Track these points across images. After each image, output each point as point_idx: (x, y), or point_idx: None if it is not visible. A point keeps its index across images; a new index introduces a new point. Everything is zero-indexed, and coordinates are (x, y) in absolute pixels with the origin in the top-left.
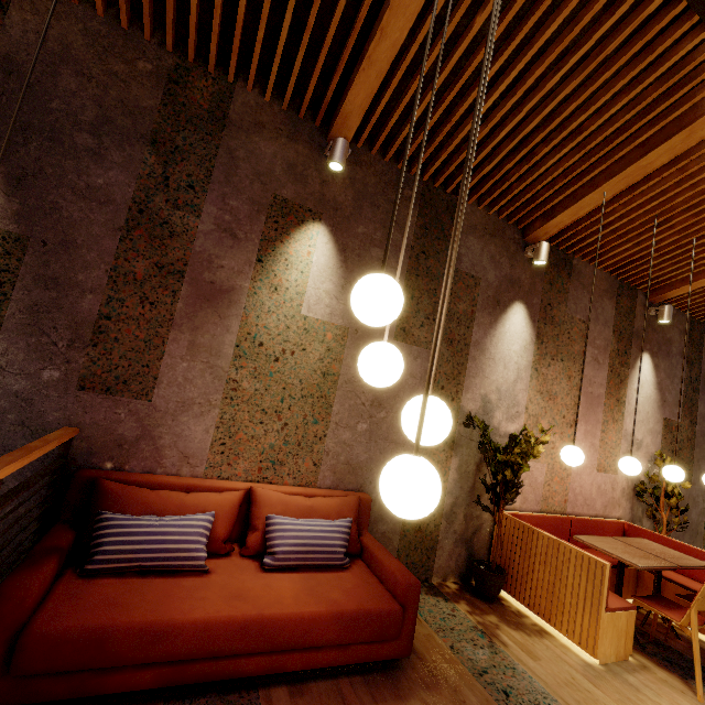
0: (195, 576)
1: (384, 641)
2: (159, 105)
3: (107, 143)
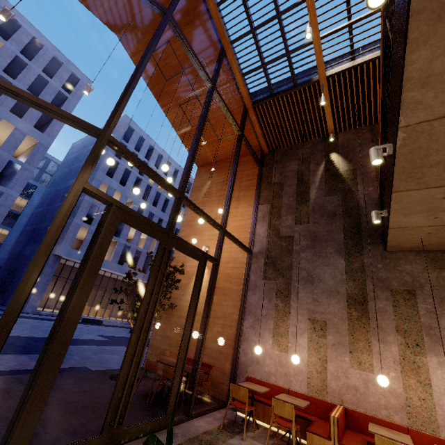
0: None
1: None
2: (370, 135)
3: (363, 147)
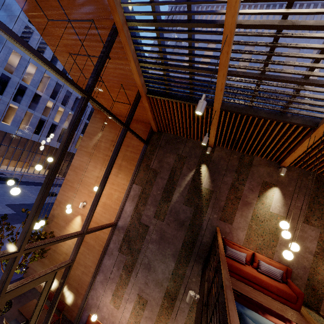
0: (243, 265)
1: (291, 302)
2: (237, 163)
3: (227, 172)
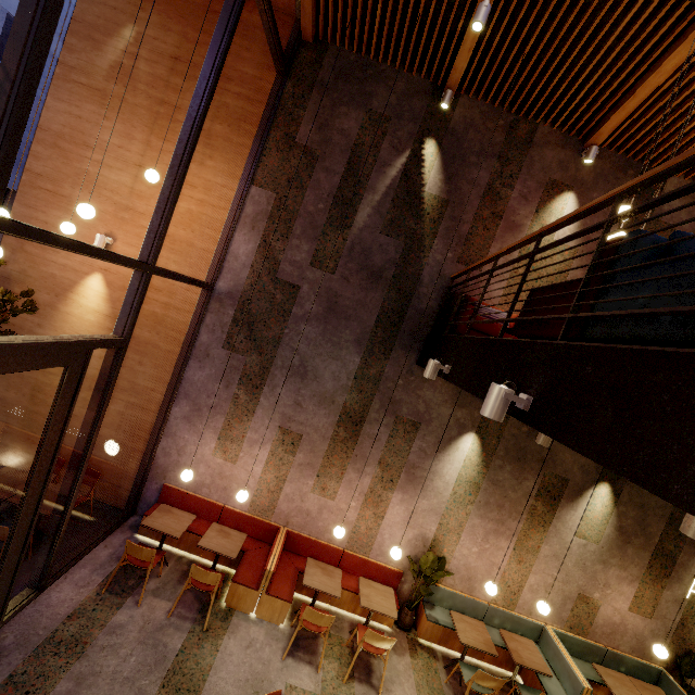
0: None
1: None
2: (503, 140)
3: (481, 160)
